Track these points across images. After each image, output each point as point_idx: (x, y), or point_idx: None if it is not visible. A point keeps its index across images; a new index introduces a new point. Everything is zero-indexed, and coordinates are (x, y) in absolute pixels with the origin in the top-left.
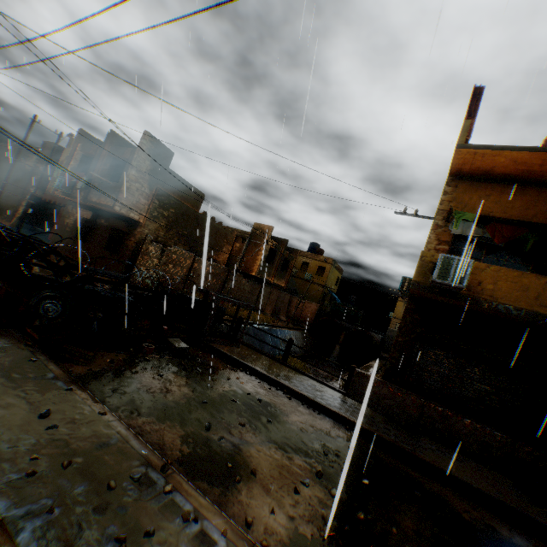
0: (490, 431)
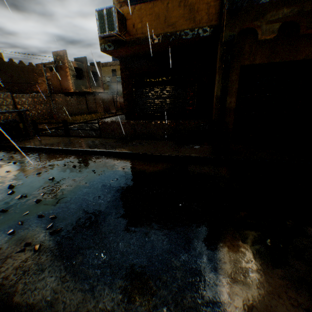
0: (165, 122)
